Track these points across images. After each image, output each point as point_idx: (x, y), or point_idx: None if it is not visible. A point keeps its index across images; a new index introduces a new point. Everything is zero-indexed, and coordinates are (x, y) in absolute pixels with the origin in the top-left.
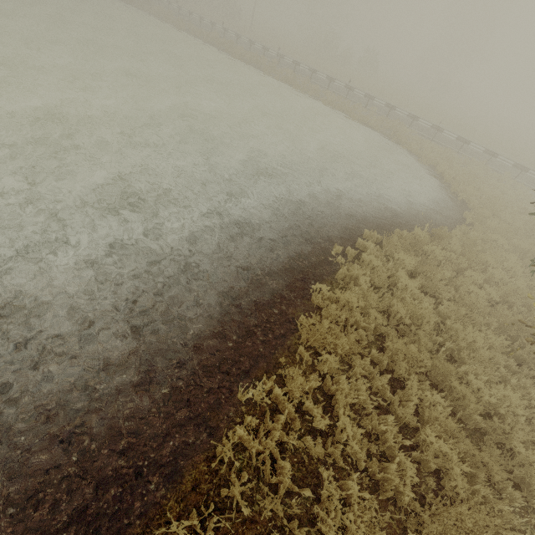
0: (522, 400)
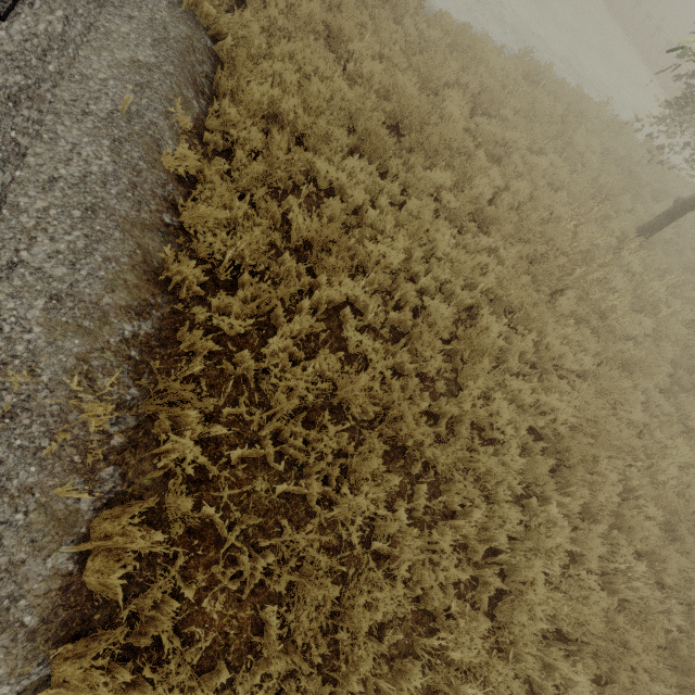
0: (600, 146)
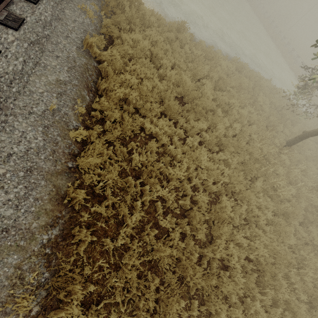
0: (269, 102)
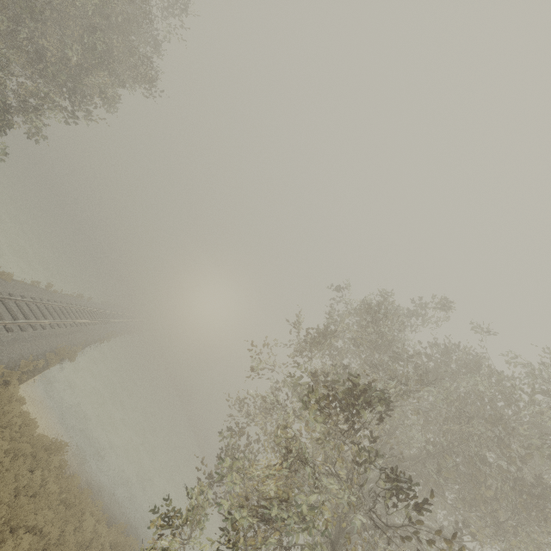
0: None
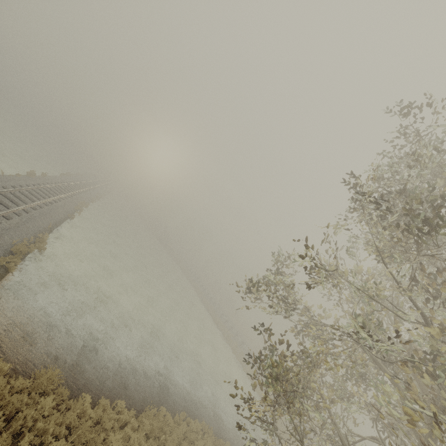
0: None
